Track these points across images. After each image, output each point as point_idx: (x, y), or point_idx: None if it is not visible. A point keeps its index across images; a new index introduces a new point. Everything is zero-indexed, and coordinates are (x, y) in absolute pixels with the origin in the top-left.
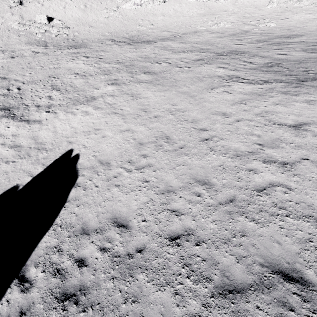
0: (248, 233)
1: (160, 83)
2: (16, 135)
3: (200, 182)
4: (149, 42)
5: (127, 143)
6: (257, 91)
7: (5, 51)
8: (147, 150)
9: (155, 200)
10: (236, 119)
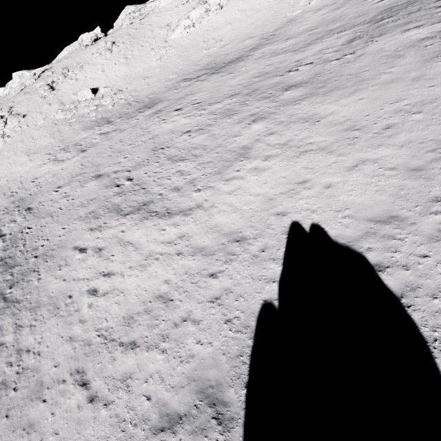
0: None
1: (331, 89)
2: (185, 236)
3: None
4: (238, 60)
5: (387, 179)
6: None
7: (67, 149)
8: None
9: None
10: None
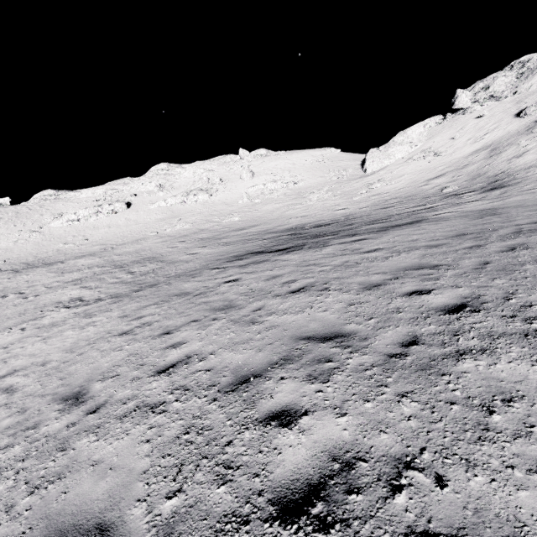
0: None
1: None
2: None
3: None
4: (53, 264)
5: None
6: (63, 319)
7: None
8: None
9: None
10: None
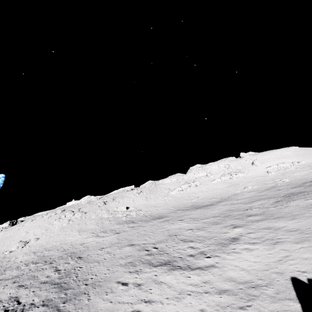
0: None
1: (278, 217)
2: (208, 282)
3: None
4: (211, 205)
5: None
6: None
7: (105, 231)
8: None
9: None
10: None
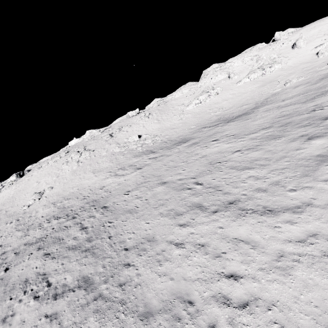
0: None
1: None
2: (319, 235)
3: None
4: (246, 114)
5: None
6: None
7: (123, 168)
8: None
9: None
10: None
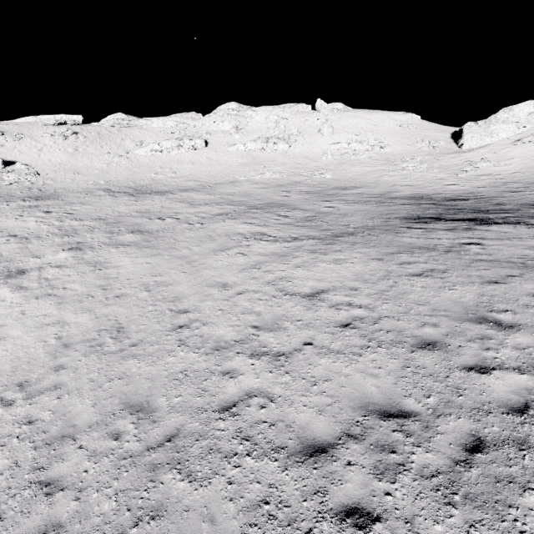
0: (167, 509)
1: (149, 246)
2: None
3: (134, 407)
4: (163, 193)
5: (40, 348)
6: (281, 251)
7: None
8: (70, 357)
9: (23, 463)
10: (237, 290)
